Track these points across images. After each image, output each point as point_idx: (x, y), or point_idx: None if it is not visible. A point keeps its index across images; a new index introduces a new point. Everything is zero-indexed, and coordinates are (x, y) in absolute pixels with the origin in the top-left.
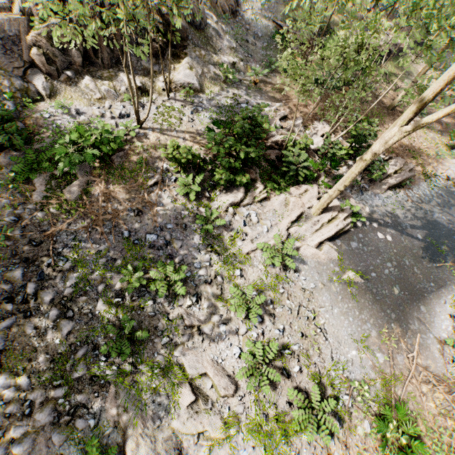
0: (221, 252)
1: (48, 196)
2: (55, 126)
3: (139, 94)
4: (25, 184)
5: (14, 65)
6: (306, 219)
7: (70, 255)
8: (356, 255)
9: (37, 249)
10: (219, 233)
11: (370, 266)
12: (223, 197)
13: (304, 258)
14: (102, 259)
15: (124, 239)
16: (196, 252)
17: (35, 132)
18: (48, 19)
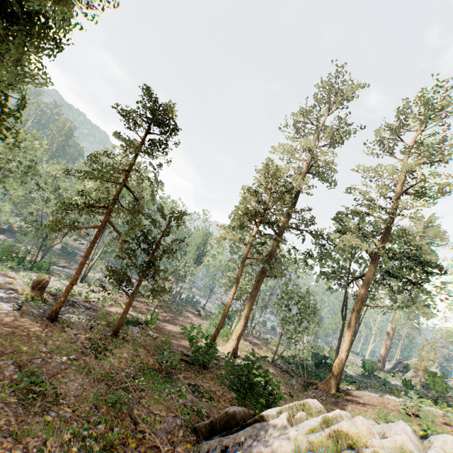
0: None
1: None
2: None
3: None
4: None
5: None
6: None
7: None
8: None
9: None
10: None
11: None
12: None
13: None
14: None
15: None
16: None
17: None
18: None
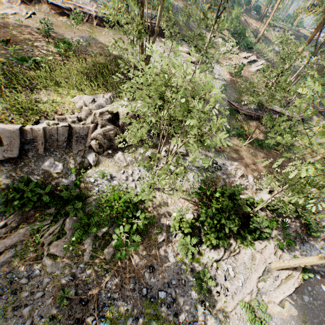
0: (211, 308)
1: (93, 255)
2: (97, 190)
3: (149, 160)
4: (78, 243)
5: (79, 149)
6: (267, 272)
7: (107, 314)
8: (309, 310)
9: (85, 308)
10: (208, 288)
11: (321, 323)
12: (209, 253)
13: (271, 314)
14: (129, 320)
15: (143, 296)
16: (194, 309)
17: (85, 195)
18: (106, 125)
